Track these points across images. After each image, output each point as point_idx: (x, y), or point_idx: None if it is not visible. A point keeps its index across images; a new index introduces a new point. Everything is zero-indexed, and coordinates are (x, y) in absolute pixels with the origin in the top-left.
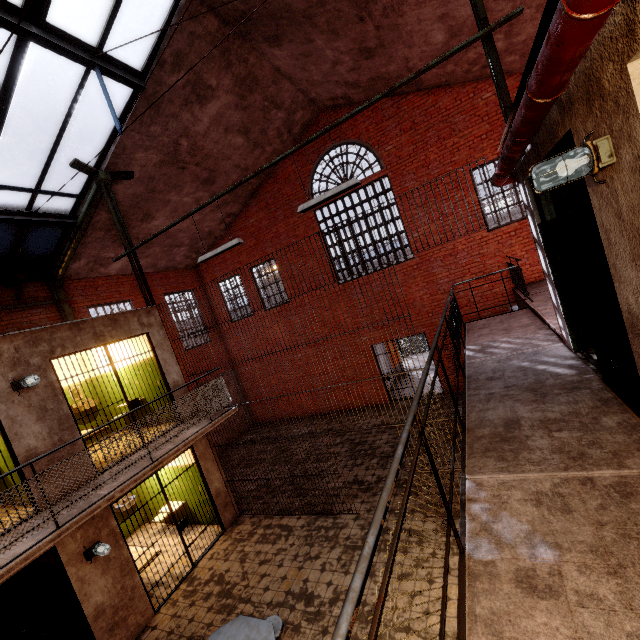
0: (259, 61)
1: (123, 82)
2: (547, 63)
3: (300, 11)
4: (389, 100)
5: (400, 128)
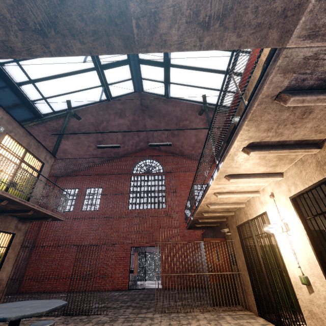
0: (142, 120)
1: (106, 95)
2: (235, 97)
3: (162, 113)
4: (172, 154)
5: (173, 163)
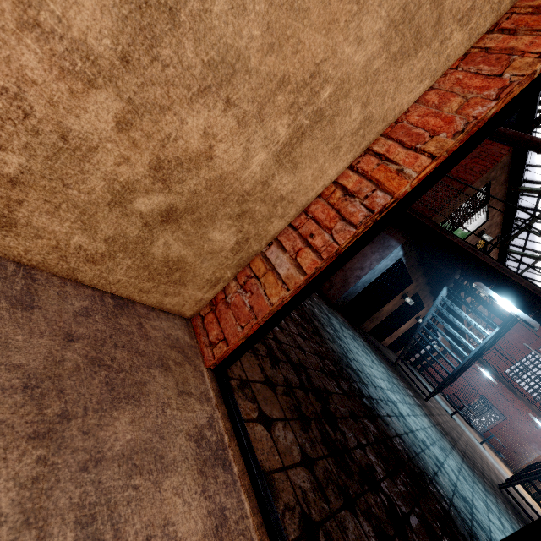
0: None
1: None
2: None
3: None
4: None
5: None
